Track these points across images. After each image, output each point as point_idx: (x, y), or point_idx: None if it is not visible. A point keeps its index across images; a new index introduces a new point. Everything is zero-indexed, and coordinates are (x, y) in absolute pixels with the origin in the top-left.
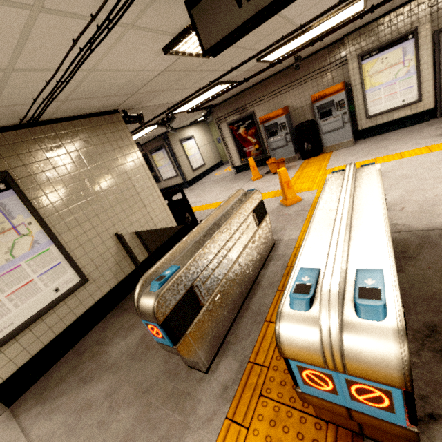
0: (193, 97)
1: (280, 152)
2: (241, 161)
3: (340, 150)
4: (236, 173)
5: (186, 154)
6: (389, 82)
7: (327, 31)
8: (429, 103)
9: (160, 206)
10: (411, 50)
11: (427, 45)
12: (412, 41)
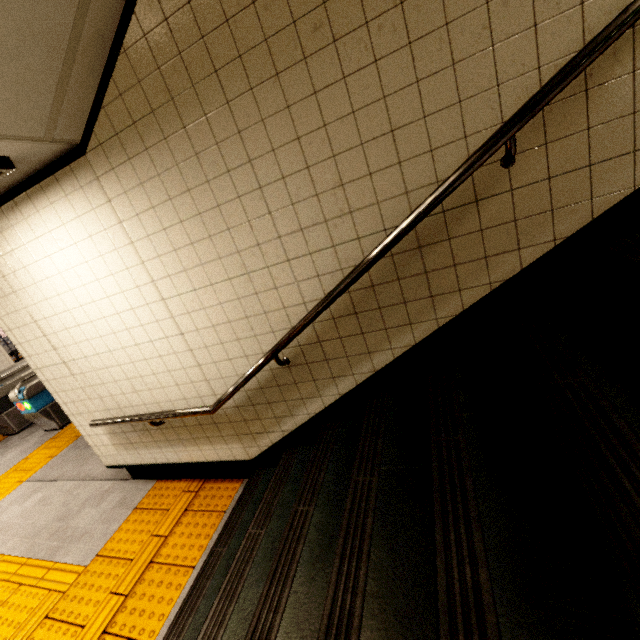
0: None
1: None
2: None
3: None
4: None
5: None
6: None
7: None
8: None
9: (5, 361)
10: None
11: None
12: None
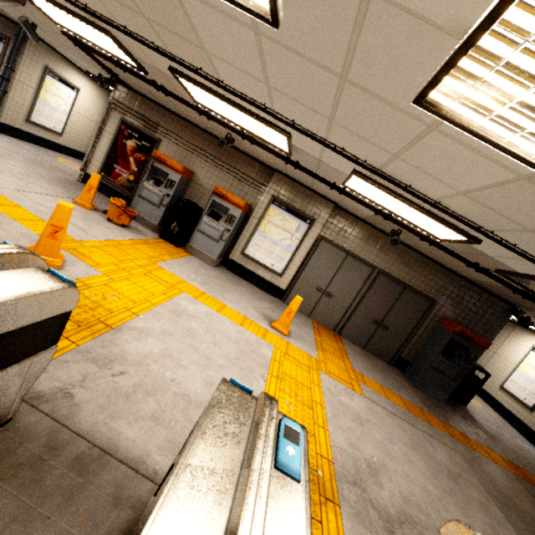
0: (60, 3)
1: (146, 206)
2: (99, 174)
3: (198, 260)
4: (82, 180)
5: (39, 91)
6: (275, 241)
7: (257, 137)
8: (284, 283)
9: None
10: (303, 232)
11: (311, 239)
12: (307, 226)
